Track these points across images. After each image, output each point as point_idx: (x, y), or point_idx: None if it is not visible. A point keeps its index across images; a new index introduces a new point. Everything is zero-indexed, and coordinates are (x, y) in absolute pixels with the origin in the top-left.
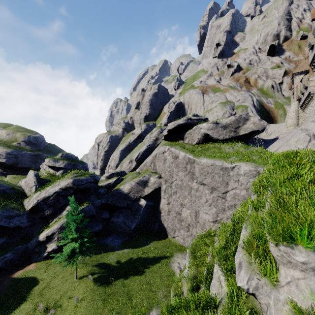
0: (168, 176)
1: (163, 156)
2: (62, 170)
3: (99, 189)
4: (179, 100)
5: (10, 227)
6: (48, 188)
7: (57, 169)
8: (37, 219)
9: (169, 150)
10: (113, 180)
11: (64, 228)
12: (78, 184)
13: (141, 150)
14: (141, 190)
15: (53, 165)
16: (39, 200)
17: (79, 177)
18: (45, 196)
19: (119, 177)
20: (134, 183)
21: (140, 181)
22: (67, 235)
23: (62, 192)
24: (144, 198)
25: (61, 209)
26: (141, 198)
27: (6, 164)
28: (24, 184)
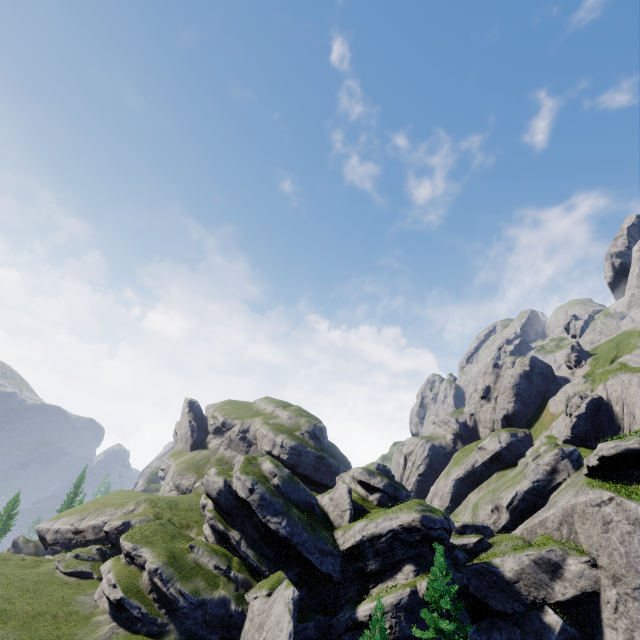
0: (620, 567)
1: (598, 513)
2: (378, 493)
3: (455, 549)
4: (593, 392)
5: (317, 572)
6: (380, 520)
7: (370, 490)
8: (349, 574)
9: (614, 501)
10: (473, 541)
11: (403, 608)
12: (430, 526)
13: (518, 489)
14: (546, 583)
15: (367, 481)
16: (364, 536)
17: (429, 514)
18: (374, 532)
19: (484, 537)
20: (526, 559)
21: (541, 560)
22: (434, 618)
23: (401, 533)
24: (553, 608)
25: (393, 568)
26: (546, 604)
27: (285, 463)
28: (329, 502)
